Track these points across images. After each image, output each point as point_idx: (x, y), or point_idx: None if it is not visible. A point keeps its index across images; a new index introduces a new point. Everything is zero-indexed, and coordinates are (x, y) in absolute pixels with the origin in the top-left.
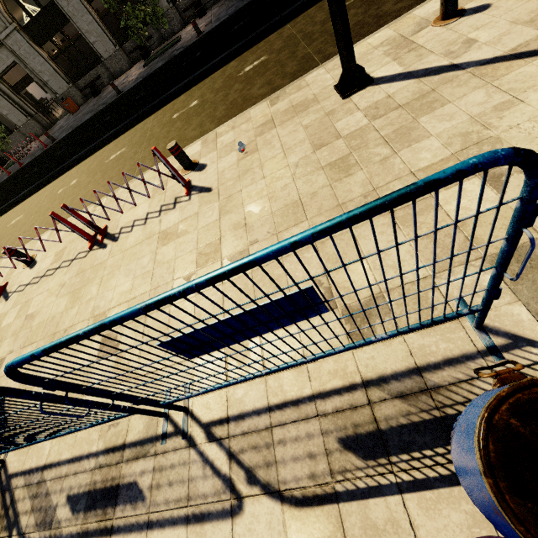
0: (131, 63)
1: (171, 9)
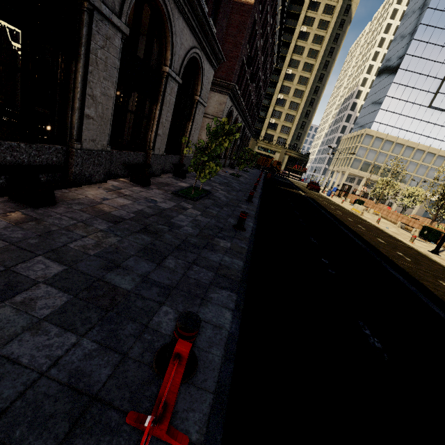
0: (105, 176)
1: (163, 156)
